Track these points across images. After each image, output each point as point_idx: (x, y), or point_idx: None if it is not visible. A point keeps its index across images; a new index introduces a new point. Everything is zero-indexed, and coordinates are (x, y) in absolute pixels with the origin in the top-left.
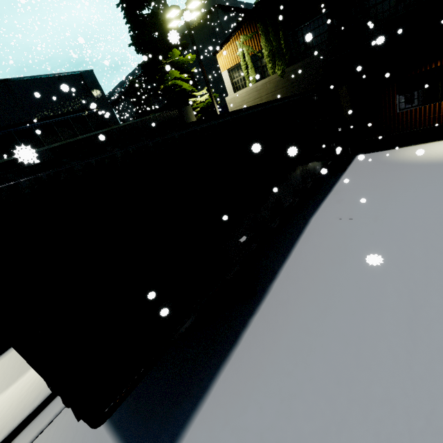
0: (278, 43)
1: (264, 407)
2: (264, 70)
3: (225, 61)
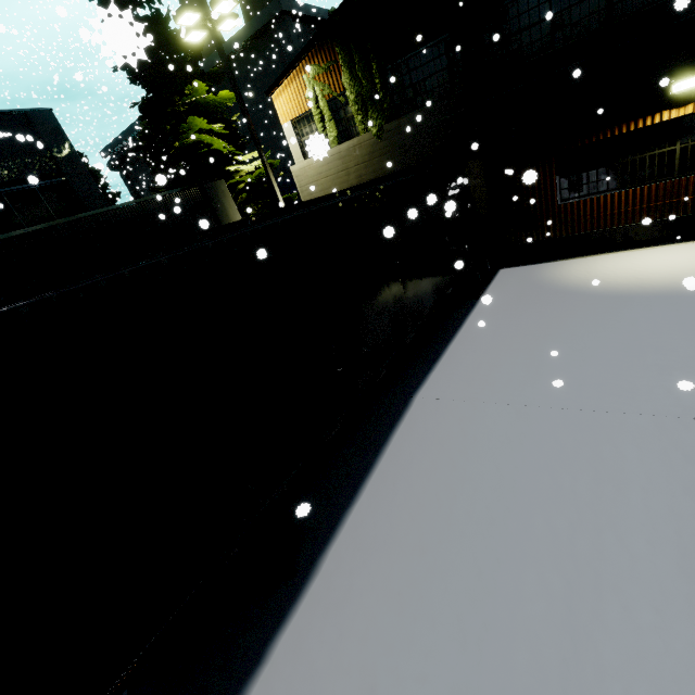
0: (371, 83)
1: None
2: (350, 124)
3: (286, 106)
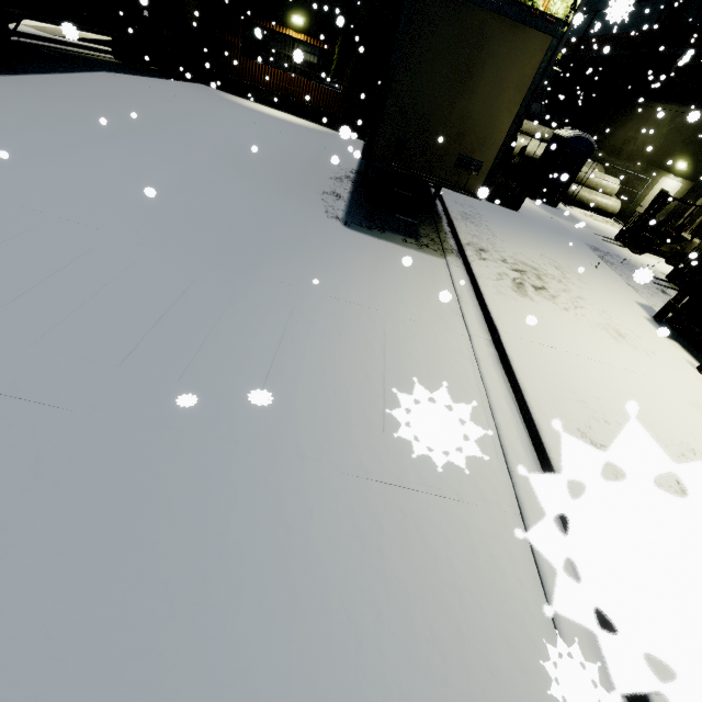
0: None
1: (2, 92)
2: None
3: None
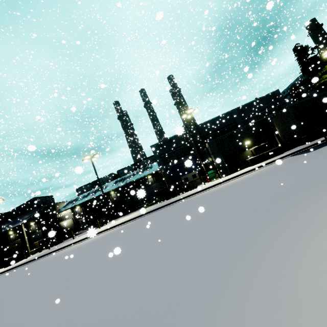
0: None
1: None
2: None
3: None
